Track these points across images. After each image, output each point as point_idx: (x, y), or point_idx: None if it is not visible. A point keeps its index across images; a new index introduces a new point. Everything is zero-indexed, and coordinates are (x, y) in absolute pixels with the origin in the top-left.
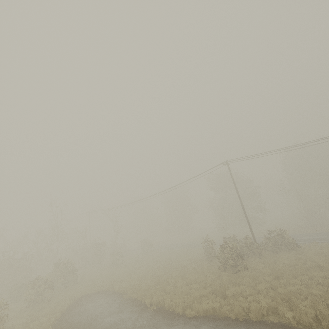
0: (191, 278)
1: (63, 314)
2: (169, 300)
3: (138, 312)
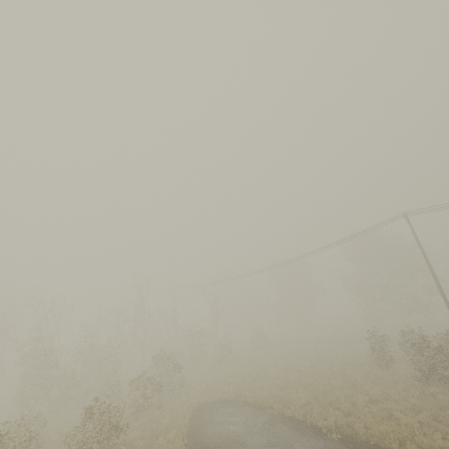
0: (374, 392)
1: (189, 430)
2: (362, 426)
3: (311, 439)
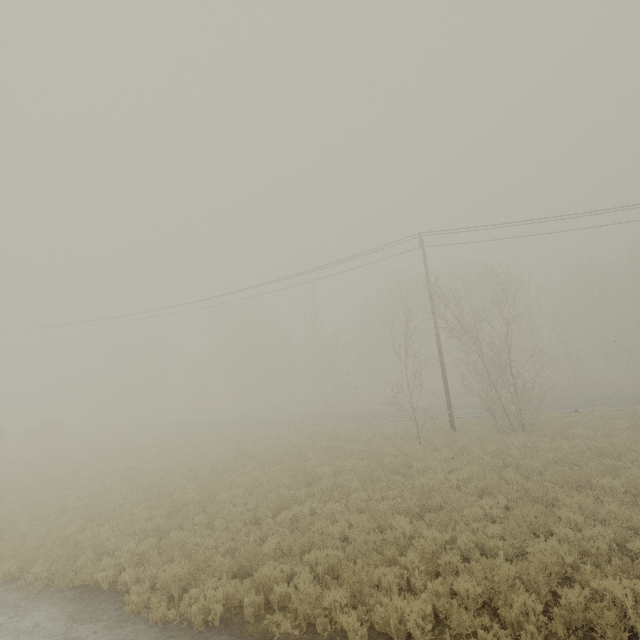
0: None
1: None
2: None
3: None
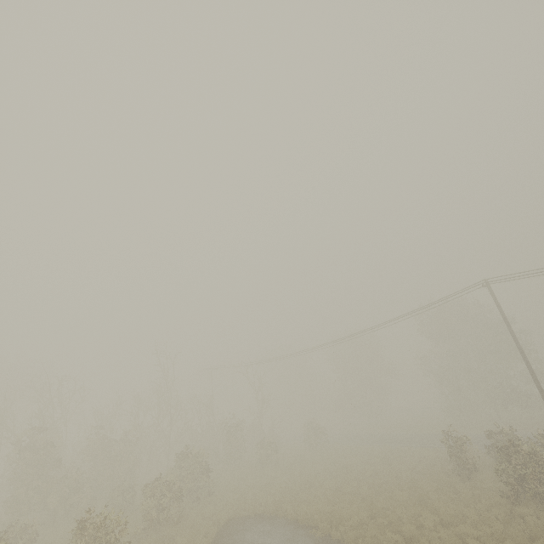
0: (447, 511)
1: None
2: None
3: None
